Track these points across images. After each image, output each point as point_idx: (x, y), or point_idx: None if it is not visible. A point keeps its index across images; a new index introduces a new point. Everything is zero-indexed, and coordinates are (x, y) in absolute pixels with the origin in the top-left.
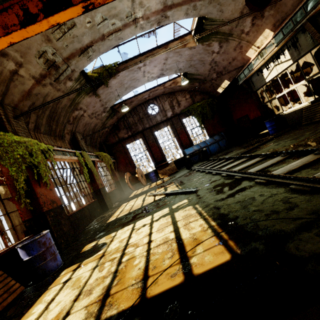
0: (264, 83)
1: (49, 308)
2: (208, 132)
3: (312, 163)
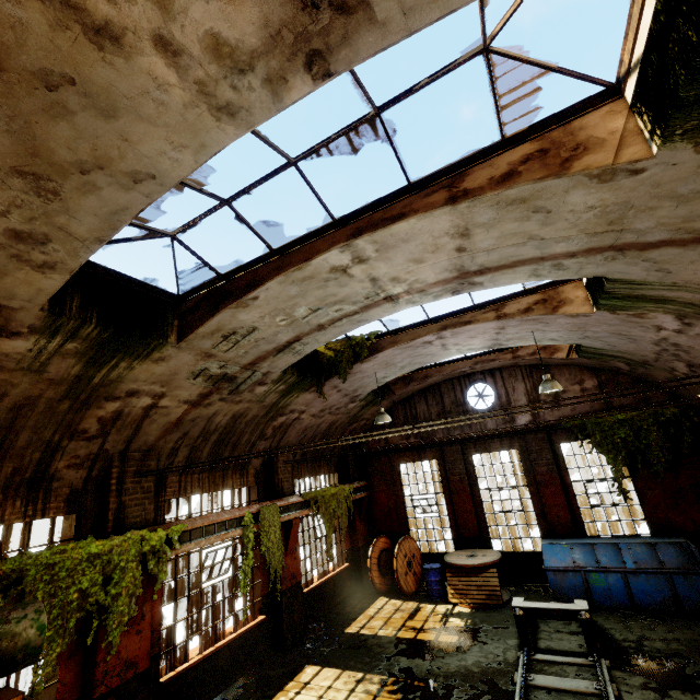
0: None
1: None
2: (646, 509)
3: None
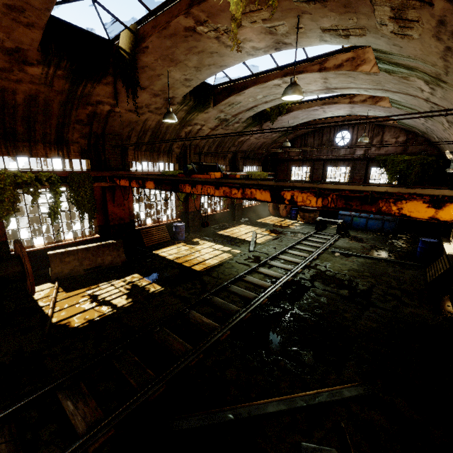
0: None
1: (170, 251)
2: None
3: (271, 277)
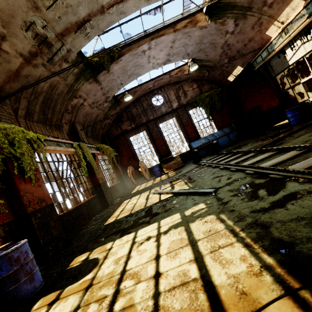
0: (286, 66)
1: None
2: (216, 124)
3: None
